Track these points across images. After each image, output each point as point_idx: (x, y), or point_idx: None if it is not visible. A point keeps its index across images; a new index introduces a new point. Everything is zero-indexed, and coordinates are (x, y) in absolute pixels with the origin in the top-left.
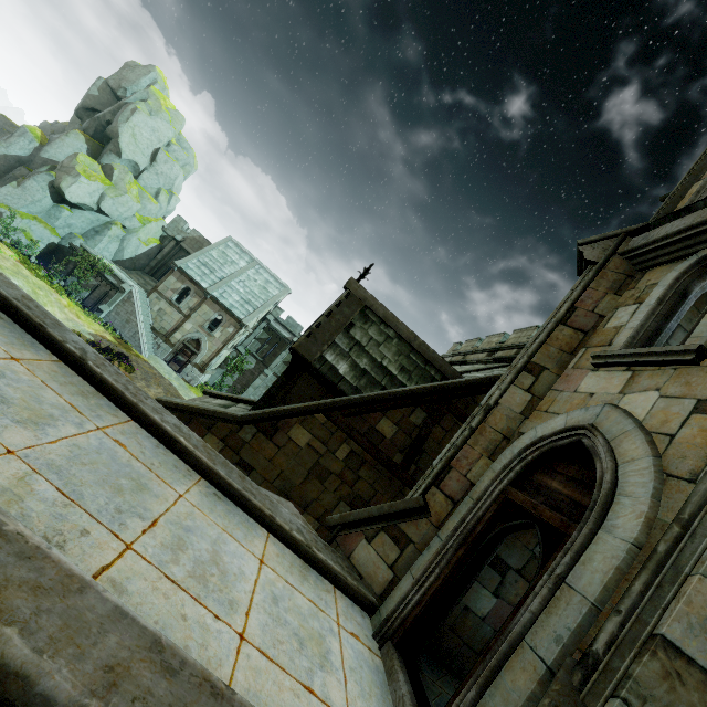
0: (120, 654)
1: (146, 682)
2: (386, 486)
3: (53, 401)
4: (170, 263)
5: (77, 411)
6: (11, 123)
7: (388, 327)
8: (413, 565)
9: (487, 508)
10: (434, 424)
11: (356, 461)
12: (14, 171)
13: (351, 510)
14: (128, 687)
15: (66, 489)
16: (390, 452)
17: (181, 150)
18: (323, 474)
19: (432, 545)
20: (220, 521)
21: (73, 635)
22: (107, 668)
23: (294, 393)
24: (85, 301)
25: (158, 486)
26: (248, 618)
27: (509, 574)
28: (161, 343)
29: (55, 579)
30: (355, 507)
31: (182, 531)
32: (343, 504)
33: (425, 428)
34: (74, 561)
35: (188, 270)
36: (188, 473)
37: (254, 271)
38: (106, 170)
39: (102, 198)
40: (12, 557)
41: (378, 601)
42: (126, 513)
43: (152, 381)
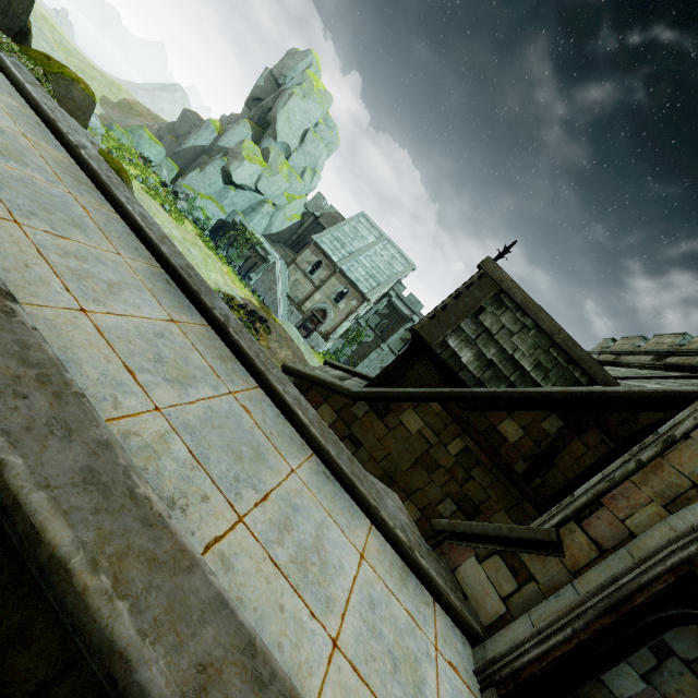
0: (215, 652)
1: (234, 692)
2: (501, 494)
3: (198, 363)
4: (308, 237)
5: (215, 374)
6: (201, 119)
7: (525, 315)
8: (534, 608)
9: (656, 576)
10: (573, 437)
11: (469, 459)
12: (199, 159)
13: (458, 510)
14: (217, 695)
15: (196, 451)
16: (511, 458)
17: (327, 129)
18: (431, 465)
19: (563, 593)
20: (326, 504)
21: (175, 620)
22: (200, 667)
23: (410, 376)
24: (240, 269)
25: (274, 457)
26: (342, 621)
27: (671, 662)
28: (294, 310)
29: (169, 552)
30: (462, 507)
31: (290, 510)
32: (449, 501)
33: (560, 439)
34: (192, 527)
35: (322, 244)
36: (302, 447)
37: (381, 246)
38: (264, 153)
39: (259, 179)
40: (137, 522)
41: (483, 632)
42: (243, 482)
43: (284, 344)
